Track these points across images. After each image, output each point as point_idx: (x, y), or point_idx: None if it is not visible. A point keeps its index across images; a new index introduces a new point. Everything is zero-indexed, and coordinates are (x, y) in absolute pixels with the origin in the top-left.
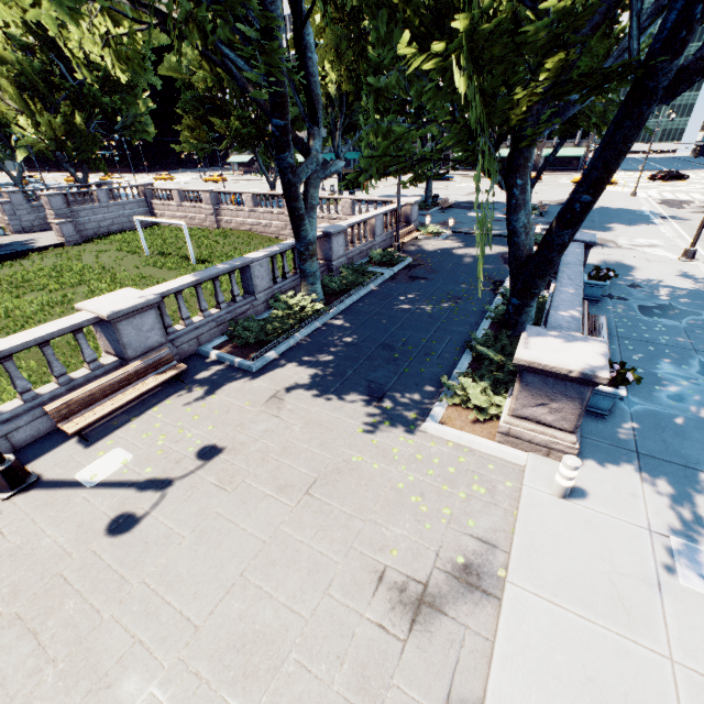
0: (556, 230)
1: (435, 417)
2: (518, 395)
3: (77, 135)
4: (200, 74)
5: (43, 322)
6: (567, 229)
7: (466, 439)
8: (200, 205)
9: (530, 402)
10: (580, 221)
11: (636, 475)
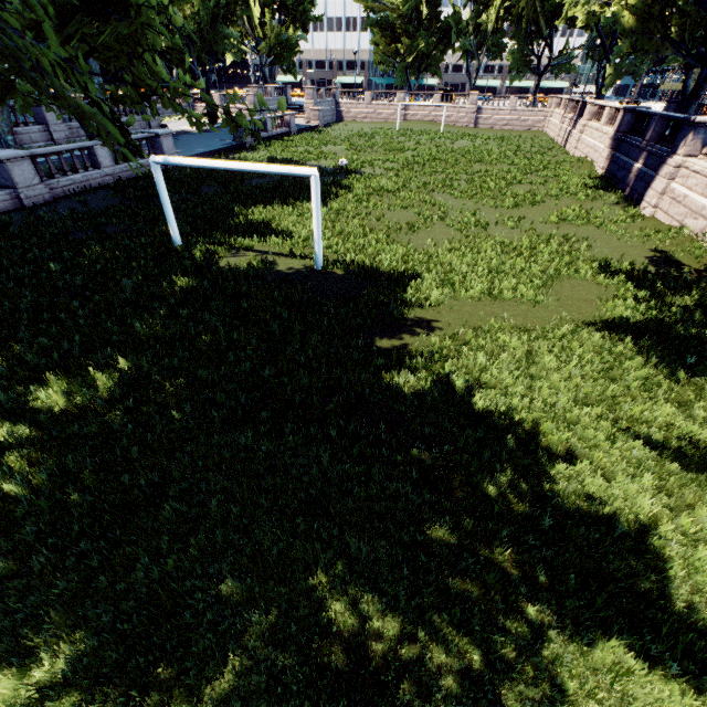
0: None
1: None
2: None
3: (284, 45)
4: (406, 5)
5: (456, 142)
6: None
7: None
8: (390, 103)
9: None
10: None
11: None
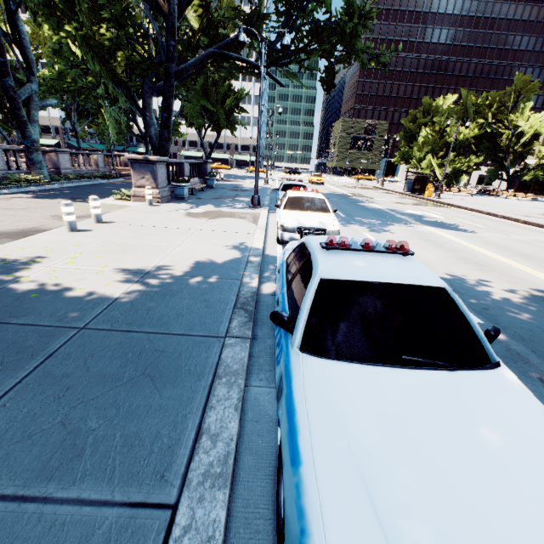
0: (161, 131)
1: (105, 199)
2: (134, 176)
3: None
4: None
5: None
6: (165, 130)
7: (118, 202)
8: None
9: (139, 178)
10: (168, 127)
11: (184, 204)
